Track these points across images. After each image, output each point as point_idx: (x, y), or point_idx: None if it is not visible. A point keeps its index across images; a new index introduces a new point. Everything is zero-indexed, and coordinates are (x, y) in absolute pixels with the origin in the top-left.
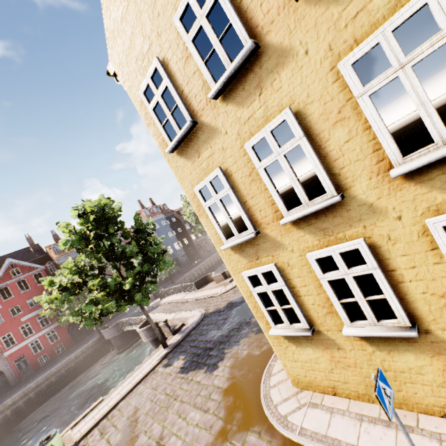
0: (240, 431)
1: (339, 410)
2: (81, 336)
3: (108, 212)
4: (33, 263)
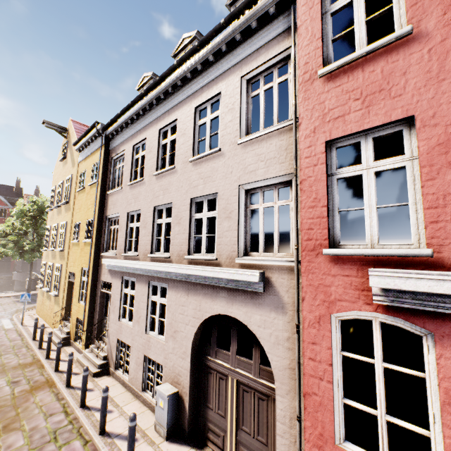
0: (5, 314)
1: (33, 317)
2: (2, 270)
3: (46, 208)
4: (8, 200)
